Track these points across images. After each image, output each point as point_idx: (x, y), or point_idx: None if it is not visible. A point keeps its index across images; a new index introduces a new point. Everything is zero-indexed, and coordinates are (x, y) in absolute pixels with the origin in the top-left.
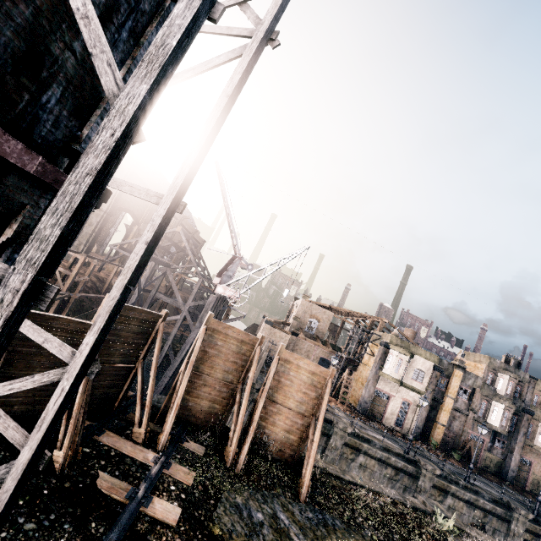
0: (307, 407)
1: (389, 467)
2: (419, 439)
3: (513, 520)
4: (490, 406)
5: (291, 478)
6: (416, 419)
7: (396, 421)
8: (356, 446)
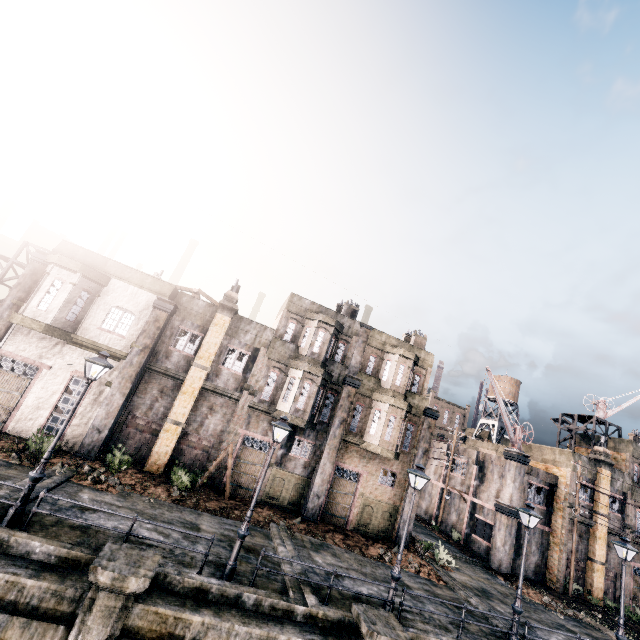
0: None
1: None
2: (125, 461)
3: (81, 611)
4: (285, 378)
5: None
6: (97, 413)
7: (49, 424)
8: None
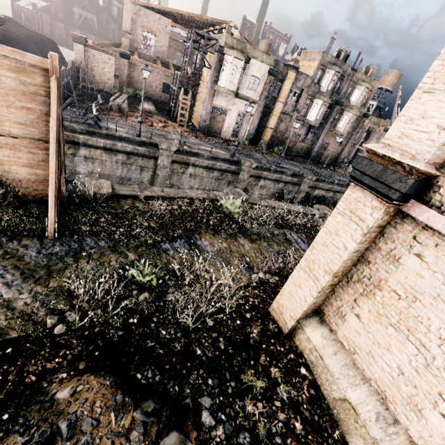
0: (40, 129)
1: (215, 171)
2: (252, 144)
3: (303, 183)
4: (312, 104)
5: (38, 217)
6: (249, 128)
7: (232, 133)
8: (184, 162)
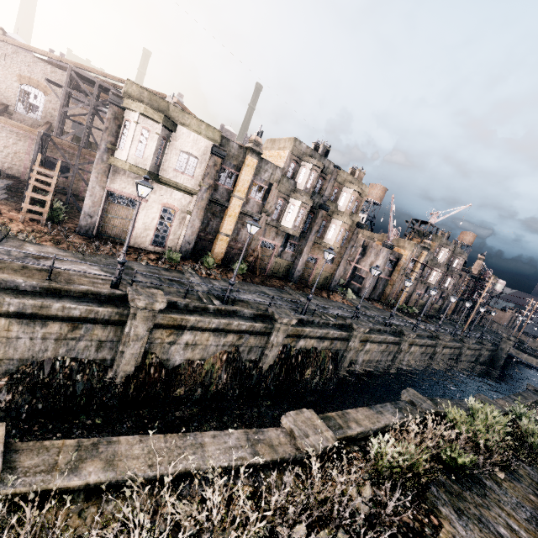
0: None
1: (53, 321)
2: (196, 257)
3: (274, 331)
4: (287, 205)
5: None
6: (185, 232)
7: (154, 239)
8: None
